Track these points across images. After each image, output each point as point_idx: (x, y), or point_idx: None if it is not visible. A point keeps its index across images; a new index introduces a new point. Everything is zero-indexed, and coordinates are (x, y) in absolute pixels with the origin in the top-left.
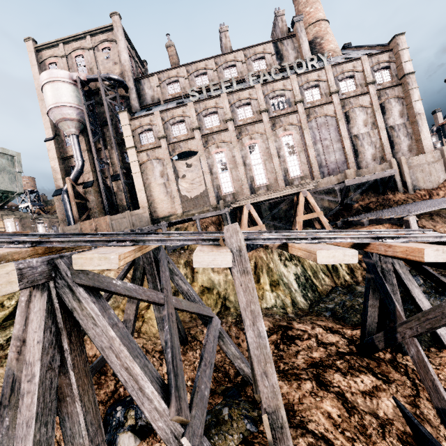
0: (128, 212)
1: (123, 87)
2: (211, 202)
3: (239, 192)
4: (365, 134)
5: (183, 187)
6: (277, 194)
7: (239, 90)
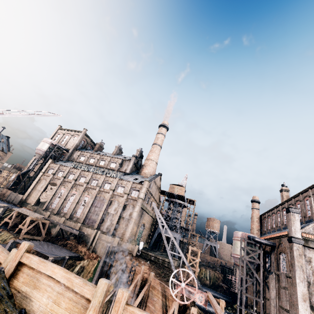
0: (17, 194)
1: (66, 151)
2: (43, 207)
3: (55, 209)
4: (112, 214)
5: (43, 195)
6: (26, 213)
7: (86, 171)
